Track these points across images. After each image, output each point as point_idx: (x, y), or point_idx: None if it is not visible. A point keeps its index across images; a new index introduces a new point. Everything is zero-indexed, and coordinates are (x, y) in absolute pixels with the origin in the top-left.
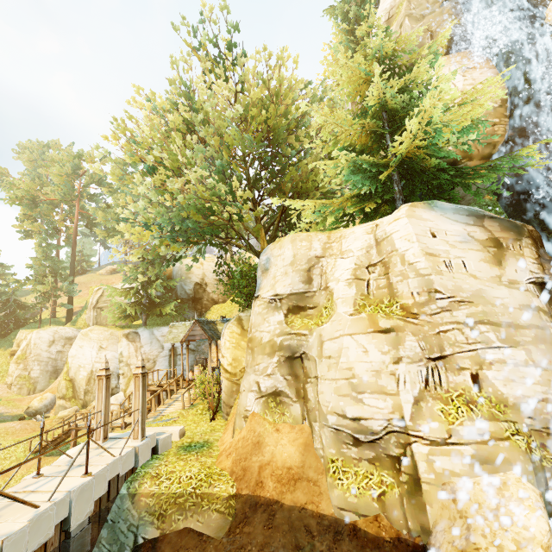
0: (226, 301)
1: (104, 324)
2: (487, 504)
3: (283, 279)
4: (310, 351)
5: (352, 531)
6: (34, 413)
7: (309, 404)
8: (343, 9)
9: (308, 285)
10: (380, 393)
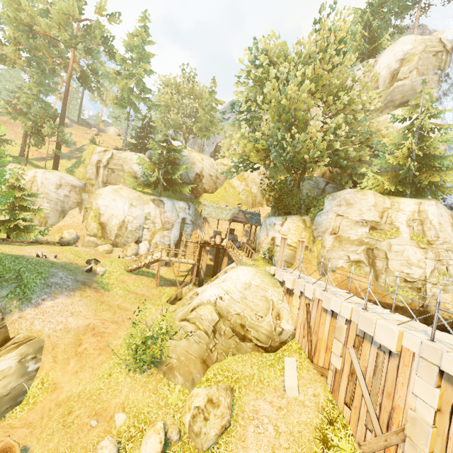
0: (213, 193)
1: (114, 184)
2: (449, 299)
3: (368, 212)
4: (382, 248)
5: (400, 307)
6: (67, 243)
7: (376, 268)
8: (367, 17)
9: (380, 219)
10: (419, 268)
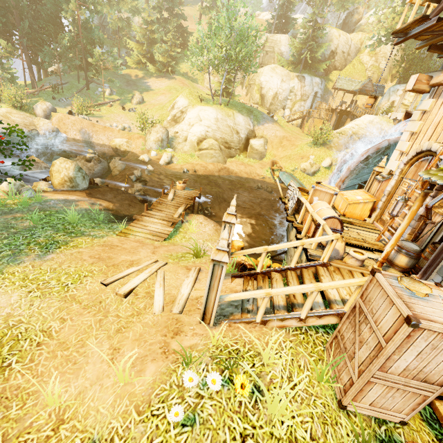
0: (342, 70)
1: (266, 64)
2: None
3: None
4: None
5: None
6: None
7: None
8: None
9: None
10: None
